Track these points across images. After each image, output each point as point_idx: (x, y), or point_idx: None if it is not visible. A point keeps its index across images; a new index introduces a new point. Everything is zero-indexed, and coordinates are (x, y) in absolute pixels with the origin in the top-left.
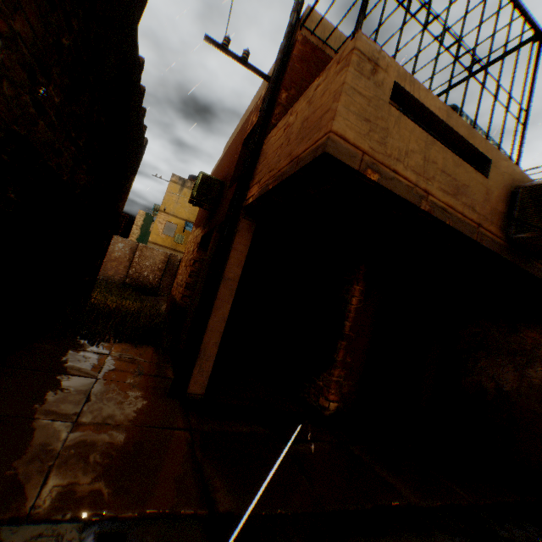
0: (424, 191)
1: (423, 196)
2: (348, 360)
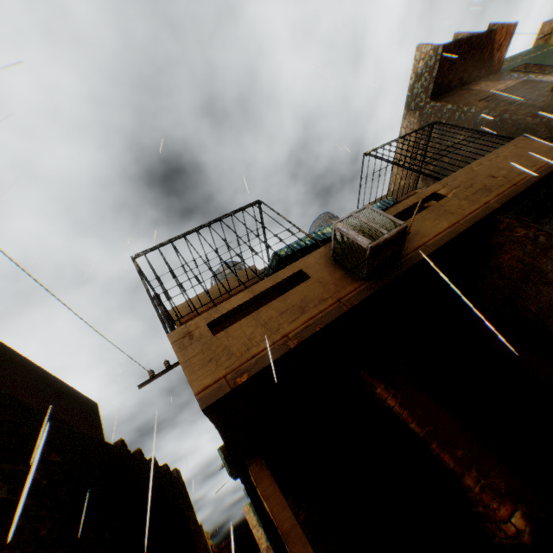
0: (283, 338)
1: (285, 341)
2: (458, 453)
